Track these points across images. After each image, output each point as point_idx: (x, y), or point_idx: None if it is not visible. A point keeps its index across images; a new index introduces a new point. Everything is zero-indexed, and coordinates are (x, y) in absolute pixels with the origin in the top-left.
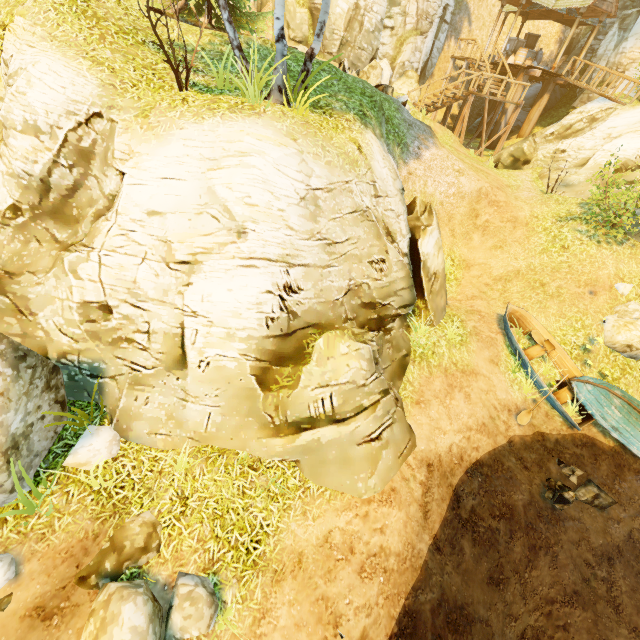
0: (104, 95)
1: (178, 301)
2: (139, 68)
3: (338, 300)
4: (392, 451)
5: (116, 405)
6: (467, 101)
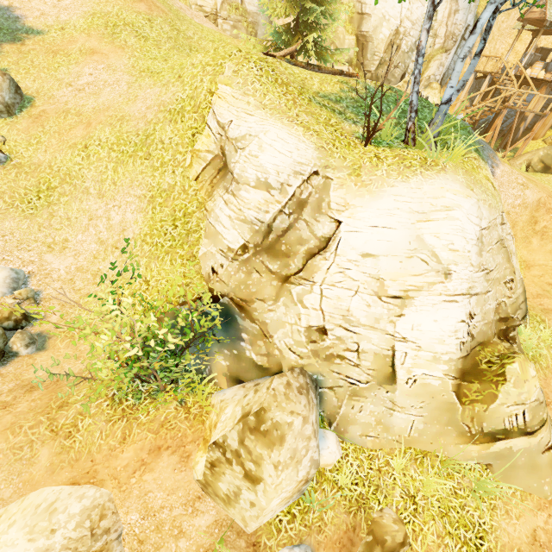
0: (321, 157)
1: (389, 328)
2: (325, 126)
3: (492, 319)
4: None
5: (335, 411)
6: (501, 113)
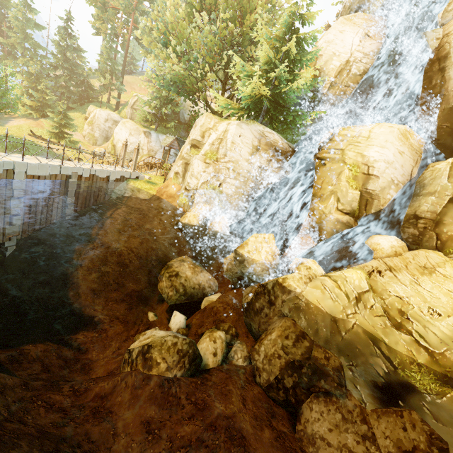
0: None
1: None
2: None
3: None
4: None
5: None
6: None
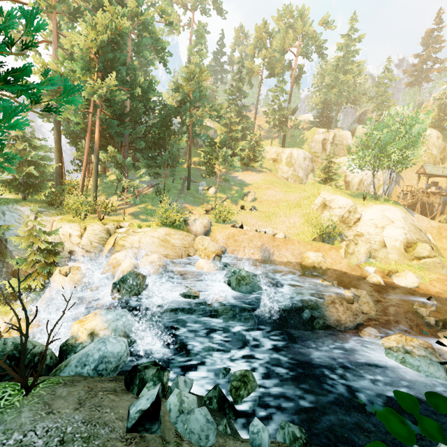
0: (353, 202)
1: (381, 235)
2: (351, 198)
3: (414, 239)
4: (446, 269)
5: (371, 254)
6: (417, 203)
